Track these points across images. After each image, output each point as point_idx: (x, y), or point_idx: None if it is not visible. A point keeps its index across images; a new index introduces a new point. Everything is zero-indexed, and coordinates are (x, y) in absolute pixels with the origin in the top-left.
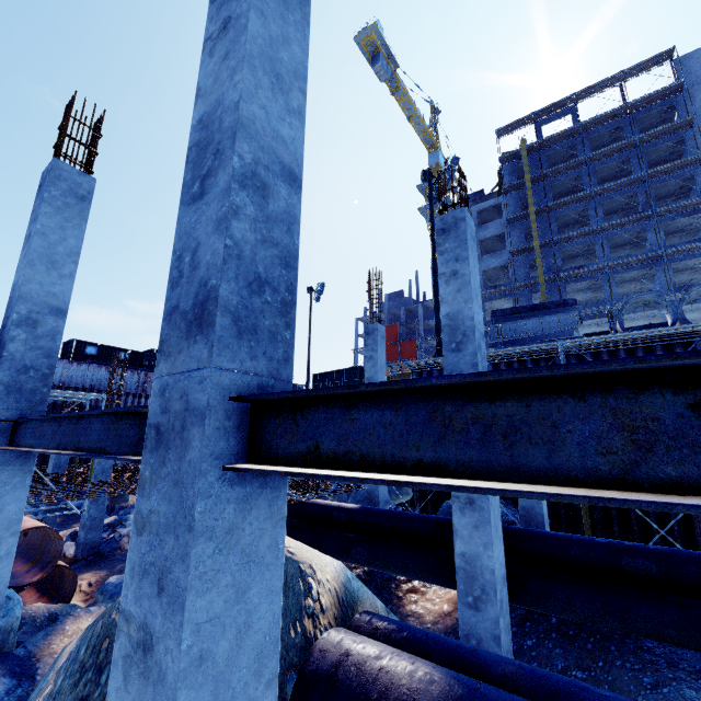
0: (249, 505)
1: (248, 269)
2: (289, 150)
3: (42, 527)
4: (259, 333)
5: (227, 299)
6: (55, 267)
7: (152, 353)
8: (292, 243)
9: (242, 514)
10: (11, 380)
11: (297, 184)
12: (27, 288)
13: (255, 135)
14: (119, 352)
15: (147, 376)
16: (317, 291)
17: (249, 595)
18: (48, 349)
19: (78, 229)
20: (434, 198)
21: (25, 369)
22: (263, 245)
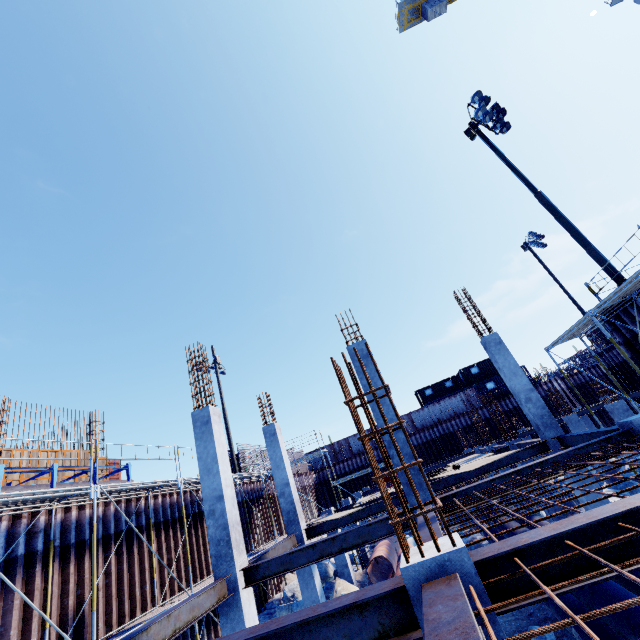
0: (230, 605)
1: (215, 540)
2: (217, 489)
3: (377, 555)
4: (222, 556)
5: (212, 553)
6: (279, 468)
7: (461, 373)
8: (225, 519)
9: (229, 608)
10: (287, 518)
11: (222, 498)
12: (276, 481)
13: (208, 498)
14: (444, 383)
15: (465, 394)
16: (529, 245)
17: (236, 629)
18: (291, 501)
19: (278, 447)
20: (500, 130)
21: (289, 512)
22: (217, 529)
